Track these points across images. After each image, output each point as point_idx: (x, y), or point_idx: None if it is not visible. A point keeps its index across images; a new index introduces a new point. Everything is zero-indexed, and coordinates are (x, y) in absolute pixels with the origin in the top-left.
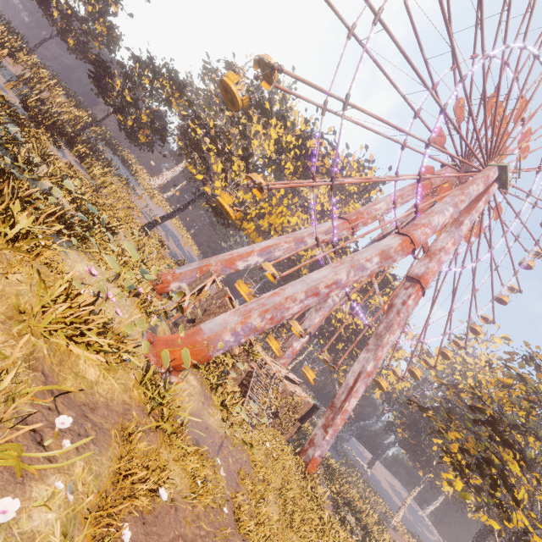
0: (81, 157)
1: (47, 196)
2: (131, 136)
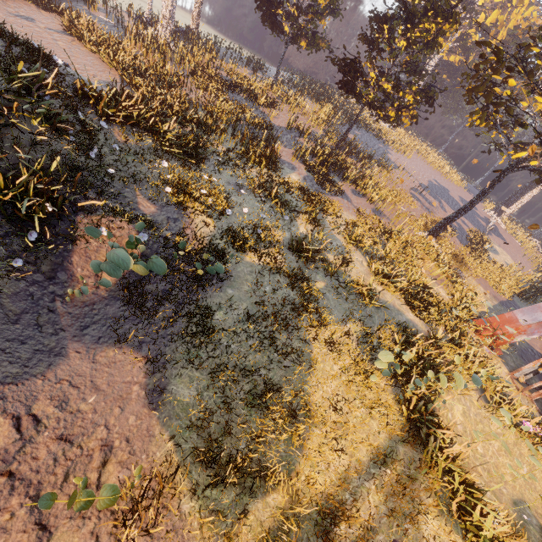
0: (354, 182)
1: (409, 347)
2: (387, 118)
